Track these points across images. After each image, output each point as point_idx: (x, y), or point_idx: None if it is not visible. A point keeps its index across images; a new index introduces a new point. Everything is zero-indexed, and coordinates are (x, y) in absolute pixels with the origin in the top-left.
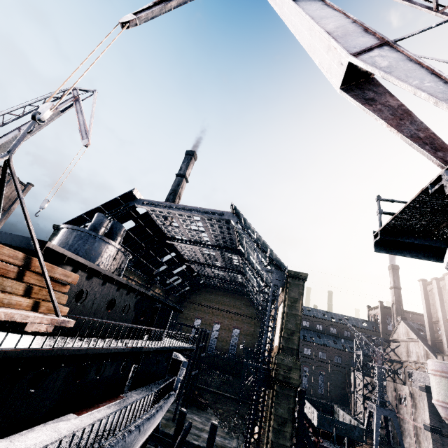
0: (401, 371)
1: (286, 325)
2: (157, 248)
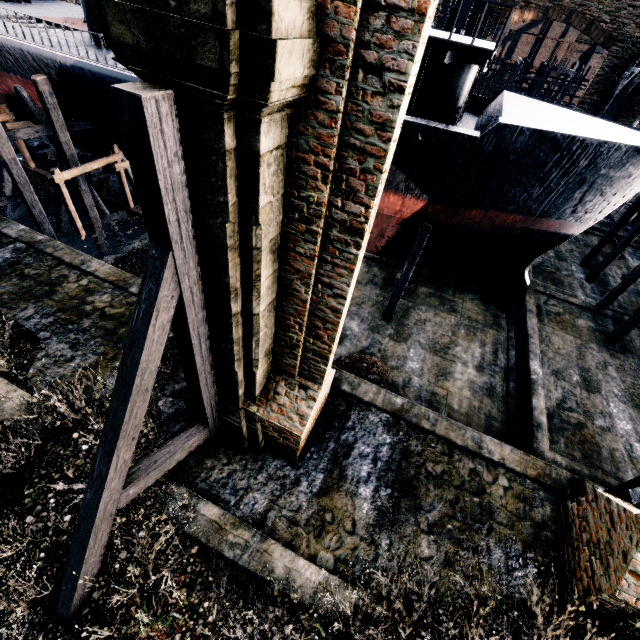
0: None
1: None
2: None
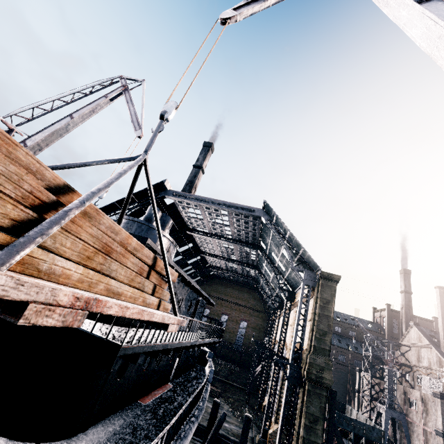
0: (409, 375)
1: (318, 326)
2: (176, 239)
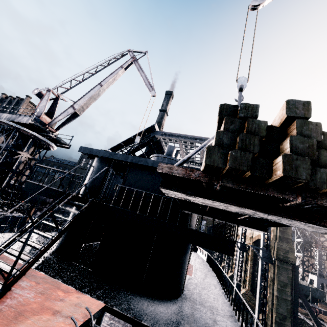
0: None
1: None
2: None
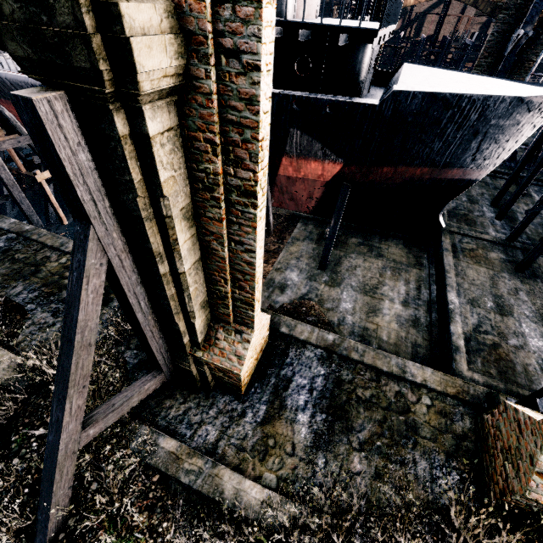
0: None
1: None
2: None
